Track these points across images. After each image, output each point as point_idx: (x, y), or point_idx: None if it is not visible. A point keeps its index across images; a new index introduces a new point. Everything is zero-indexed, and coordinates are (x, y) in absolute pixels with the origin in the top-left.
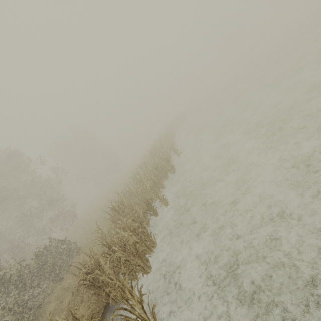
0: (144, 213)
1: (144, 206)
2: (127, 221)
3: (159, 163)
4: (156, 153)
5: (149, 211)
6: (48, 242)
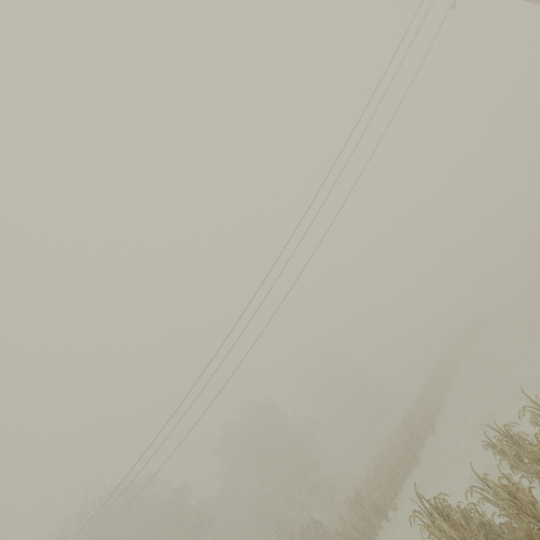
0: (373, 514)
1: (372, 507)
2: (351, 519)
3: (400, 449)
4: (409, 423)
5: (387, 512)
6: (307, 522)
